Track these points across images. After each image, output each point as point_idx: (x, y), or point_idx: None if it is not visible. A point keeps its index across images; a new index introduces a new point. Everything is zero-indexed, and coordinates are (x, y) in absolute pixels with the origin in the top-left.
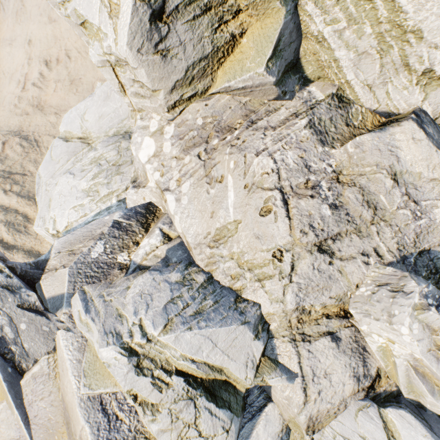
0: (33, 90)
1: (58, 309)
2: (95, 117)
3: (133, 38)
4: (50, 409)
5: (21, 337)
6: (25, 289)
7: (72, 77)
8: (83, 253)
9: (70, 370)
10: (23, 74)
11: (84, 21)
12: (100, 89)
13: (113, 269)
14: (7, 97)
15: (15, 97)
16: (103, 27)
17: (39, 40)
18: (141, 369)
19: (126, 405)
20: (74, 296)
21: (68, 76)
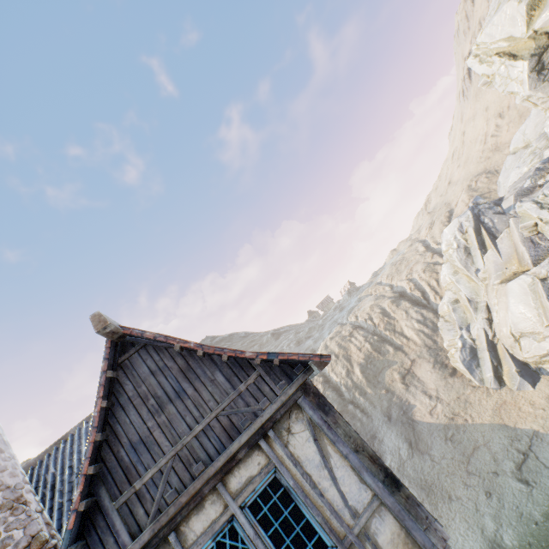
0: (490, 140)
1: (509, 211)
2: (531, 129)
3: (530, 87)
4: (508, 248)
5: (495, 225)
6: (495, 207)
7: (520, 113)
8: (519, 187)
9: (515, 231)
10: (483, 134)
11: (511, 92)
12: (533, 110)
13: (535, 189)
14: (474, 155)
15: (479, 153)
16: (518, 91)
17: (493, 103)
18: (542, 208)
19: (542, 239)
20: (516, 204)
21: (516, 114)
